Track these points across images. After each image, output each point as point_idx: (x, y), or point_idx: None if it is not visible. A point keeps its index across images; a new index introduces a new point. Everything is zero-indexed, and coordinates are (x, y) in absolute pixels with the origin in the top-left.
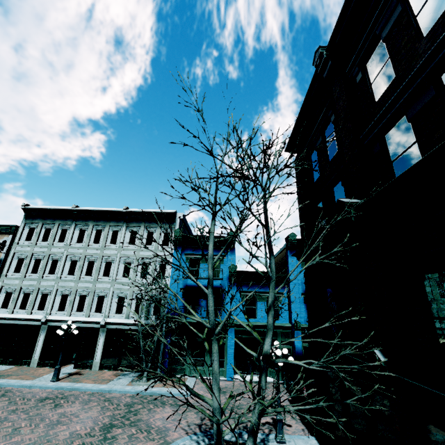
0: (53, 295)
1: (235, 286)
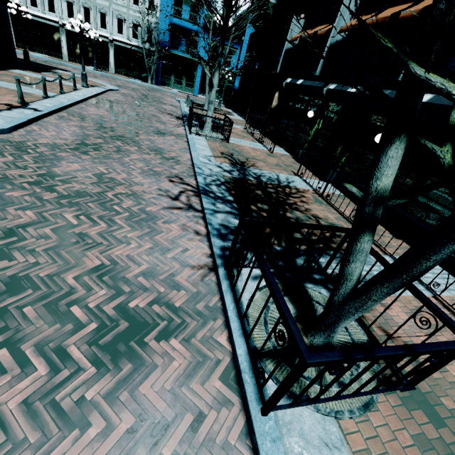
0: None
1: (207, 34)
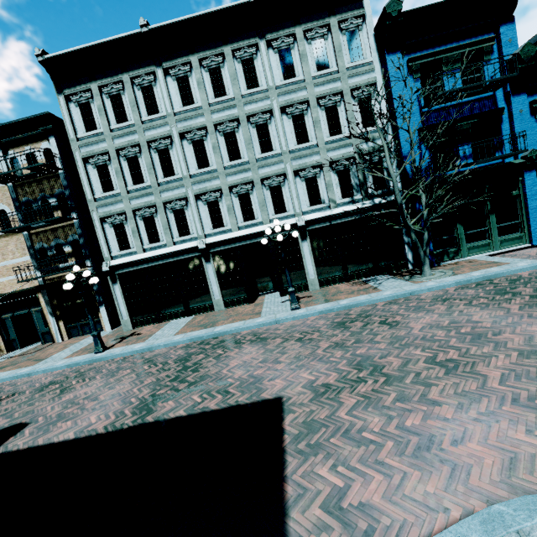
0: (194, 207)
1: (524, 94)
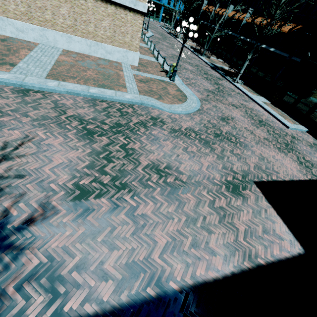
0: None
1: None
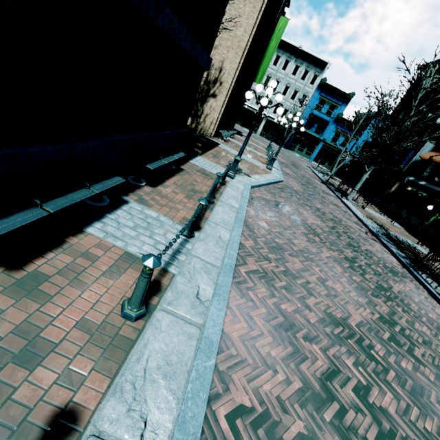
0: None
1: (335, 124)
